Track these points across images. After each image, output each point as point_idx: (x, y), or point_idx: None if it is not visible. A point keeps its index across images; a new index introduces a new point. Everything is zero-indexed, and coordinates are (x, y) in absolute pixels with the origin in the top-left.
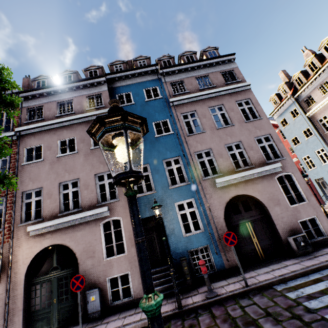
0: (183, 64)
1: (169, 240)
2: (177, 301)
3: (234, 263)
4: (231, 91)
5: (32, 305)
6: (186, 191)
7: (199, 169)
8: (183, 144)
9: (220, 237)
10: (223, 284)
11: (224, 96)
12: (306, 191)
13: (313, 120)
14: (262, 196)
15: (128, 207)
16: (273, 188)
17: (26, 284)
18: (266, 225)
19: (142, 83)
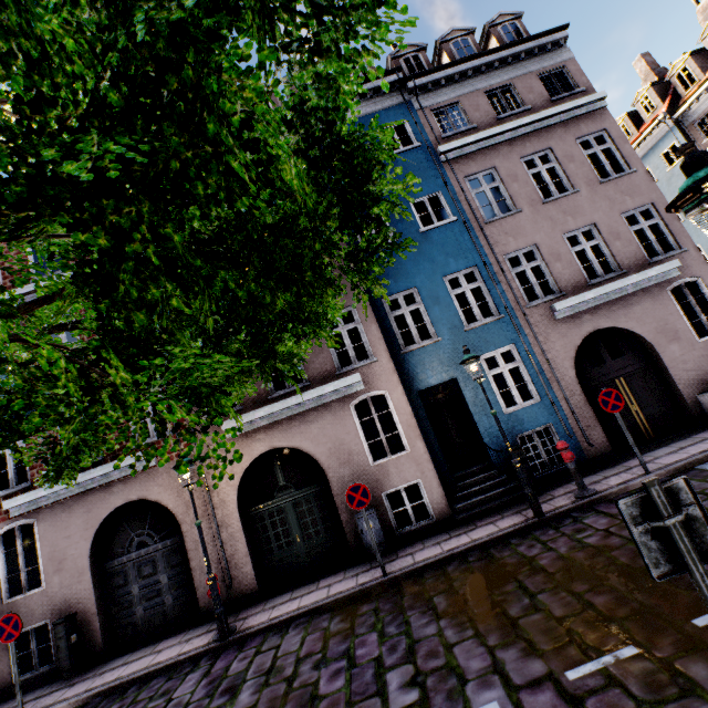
0: (456, 62)
1: (479, 421)
2: (534, 505)
3: (601, 448)
4: (565, 116)
5: (260, 548)
6: (497, 332)
7: (518, 289)
8: (479, 242)
9: (572, 408)
10: (596, 480)
11: (552, 130)
12: None
13: None
14: (644, 326)
15: (396, 372)
16: (665, 310)
17: (241, 517)
18: (652, 379)
19: (371, 117)
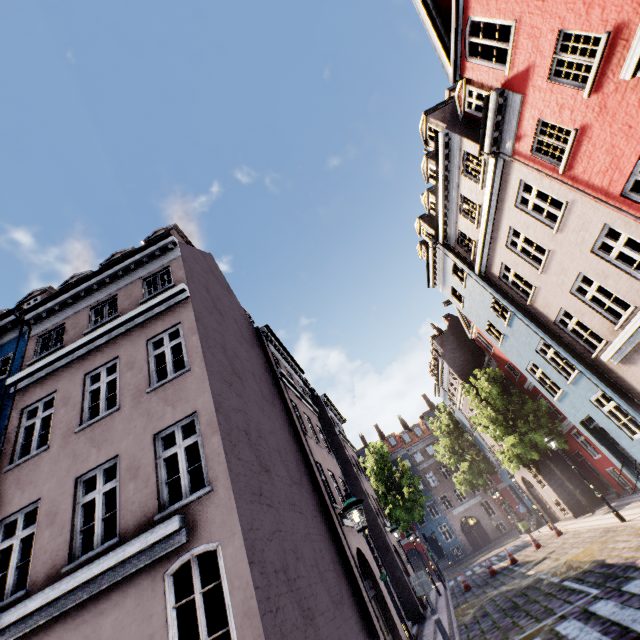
0: (64, 290)
1: None
2: None
3: None
4: (143, 317)
5: None
6: None
7: None
8: None
9: None
10: None
11: (129, 334)
12: (246, 621)
13: (493, 278)
14: None
15: None
16: (147, 624)
17: None
18: None
19: None
